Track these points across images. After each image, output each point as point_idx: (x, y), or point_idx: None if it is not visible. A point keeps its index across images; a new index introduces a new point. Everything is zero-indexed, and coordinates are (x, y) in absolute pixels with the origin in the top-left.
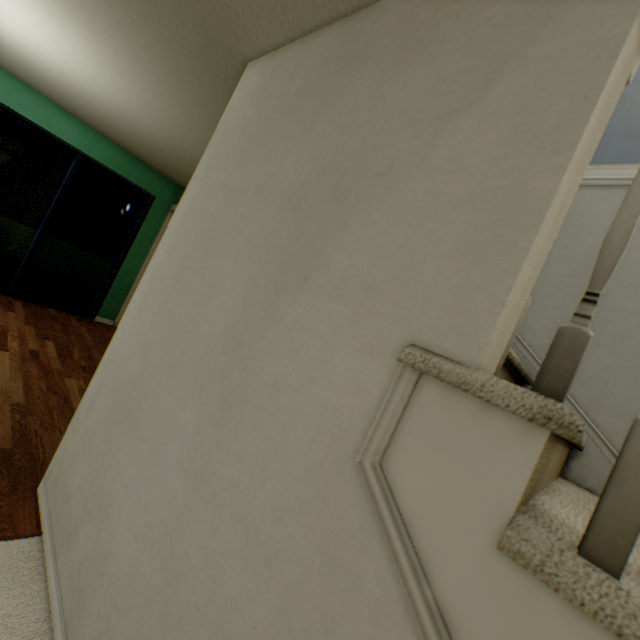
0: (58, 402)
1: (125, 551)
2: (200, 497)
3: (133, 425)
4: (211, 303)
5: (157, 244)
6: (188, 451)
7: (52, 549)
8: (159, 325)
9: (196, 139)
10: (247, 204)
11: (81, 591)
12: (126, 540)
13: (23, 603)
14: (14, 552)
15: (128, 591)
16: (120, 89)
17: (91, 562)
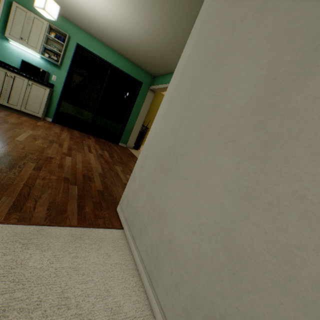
0: (114, 174)
1: (185, 239)
2: (253, 207)
3: (174, 172)
4: (227, 91)
5: (143, 107)
6: (230, 180)
7: (131, 236)
8: (182, 118)
9: (170, 38)
10: (249, 22)
11: (155, 258)
12: (184, 233)
13: (124, 259)
14: (115, 234)
15: (193, 262)
16: (134, 18)
17: (159, 244)
